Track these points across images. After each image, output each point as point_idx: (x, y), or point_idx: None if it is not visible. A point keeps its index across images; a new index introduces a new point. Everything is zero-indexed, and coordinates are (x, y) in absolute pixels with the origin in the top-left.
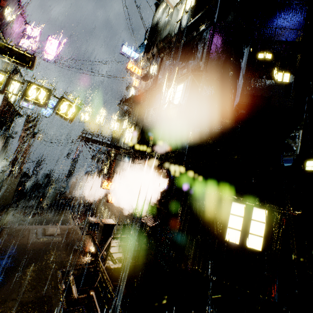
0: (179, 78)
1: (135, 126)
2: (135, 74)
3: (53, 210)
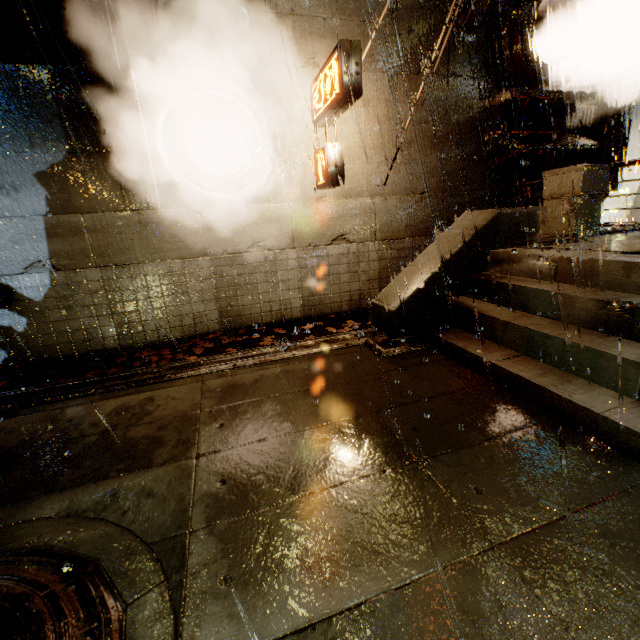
0: None
1: None
2: None
3: None
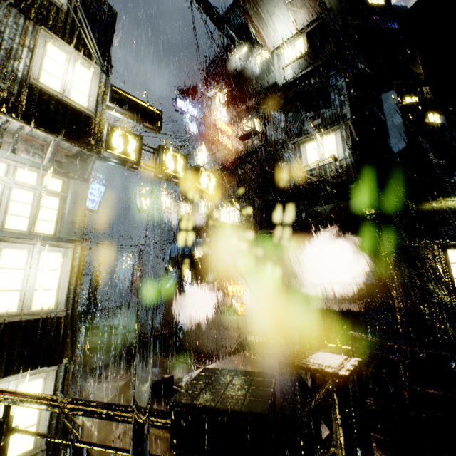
0: (330, 128)
1: (242, 201)
2: (224, 133)
3: (136, 361)
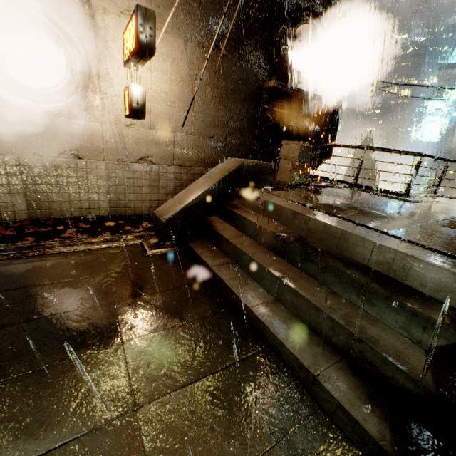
0: None
1: None
2: None
3: None
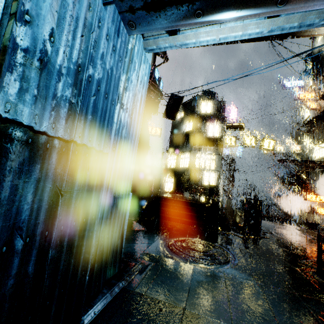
0: None
1: None
2: (308, 99)
3: None
